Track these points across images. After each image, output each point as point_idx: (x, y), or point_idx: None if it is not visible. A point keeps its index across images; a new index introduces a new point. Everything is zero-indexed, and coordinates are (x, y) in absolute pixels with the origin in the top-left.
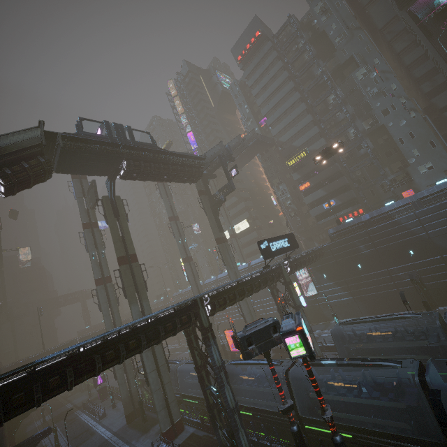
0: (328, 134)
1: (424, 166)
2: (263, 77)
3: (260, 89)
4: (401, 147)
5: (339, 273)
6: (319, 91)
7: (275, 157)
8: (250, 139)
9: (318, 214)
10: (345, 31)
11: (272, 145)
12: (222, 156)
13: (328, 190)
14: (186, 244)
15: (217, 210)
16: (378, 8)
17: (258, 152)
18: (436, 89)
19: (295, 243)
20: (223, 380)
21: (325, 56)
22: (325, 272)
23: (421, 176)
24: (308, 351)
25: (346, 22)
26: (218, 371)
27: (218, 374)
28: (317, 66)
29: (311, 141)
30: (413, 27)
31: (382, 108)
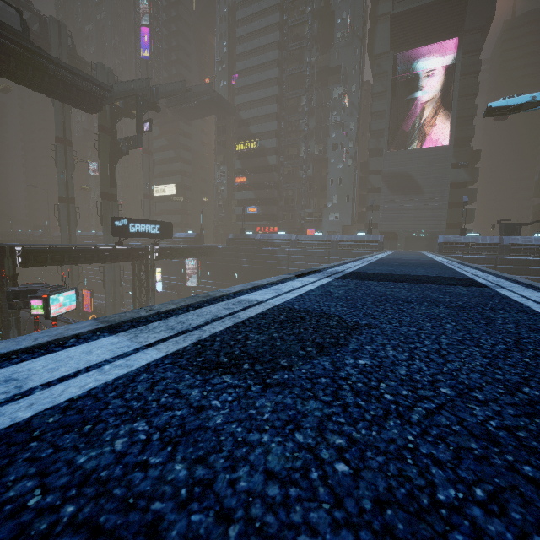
0: (283, 138)
1: (334, 214)
2: (256, 20)
3: (247, 34)
4: (329, 187)
5: (220, 275)
6: (302, 82)
7: (231, 130)
8: (202, 93)
9: (241, 215)
10: (349, 30)
11: (230, 114)
12: (141, 98)
13: (258, 195)
14: (71, 181)
15: (115, 160)
16: (384, 29)
17: (213, 113)
18: (377, 151)
19: (169, 233)
20: (12, 324)
21: (325, 44)
22: (210, 270)
23: (328, 221)
24: (46, 313)
25: (354, 20)
26: (8, 316)
27: (7, 318)
28: (308, 51)
29: (266, 135)
30: (389, 77)
31: (335, 141)
